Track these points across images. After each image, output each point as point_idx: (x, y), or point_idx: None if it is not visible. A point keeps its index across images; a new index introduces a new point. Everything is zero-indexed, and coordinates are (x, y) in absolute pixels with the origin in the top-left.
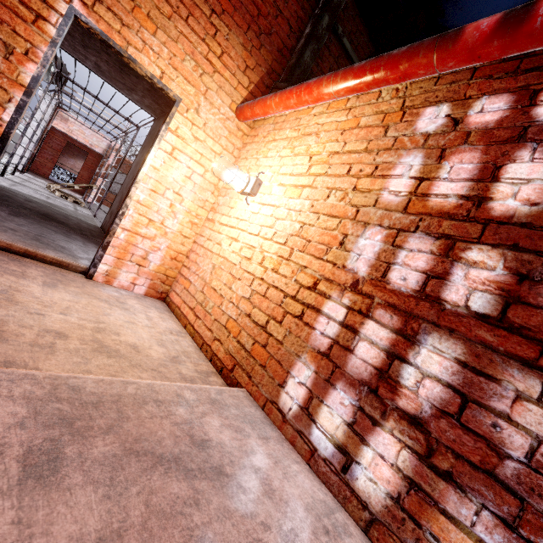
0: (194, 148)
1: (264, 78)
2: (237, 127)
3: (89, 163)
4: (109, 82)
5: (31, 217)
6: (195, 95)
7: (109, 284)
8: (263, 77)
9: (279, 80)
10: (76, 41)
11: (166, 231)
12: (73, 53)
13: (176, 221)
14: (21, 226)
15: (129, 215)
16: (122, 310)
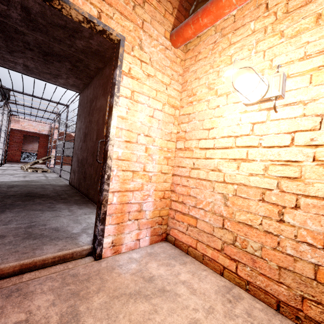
0: (148, 85)
1: (181, 1)
2: (175, 54)
3: (41, 143)
4: (39, 77)
5: (16, 205)
6: (134, 30)
7: (117, 253)
8: (181, 1)
9: (192, 1)
10: (2, 50)
11: (149, 175)
12: (4, 64)
13: (153, 162)
14: (8, 223)
15: (114, 176)
16: (162, 297)
